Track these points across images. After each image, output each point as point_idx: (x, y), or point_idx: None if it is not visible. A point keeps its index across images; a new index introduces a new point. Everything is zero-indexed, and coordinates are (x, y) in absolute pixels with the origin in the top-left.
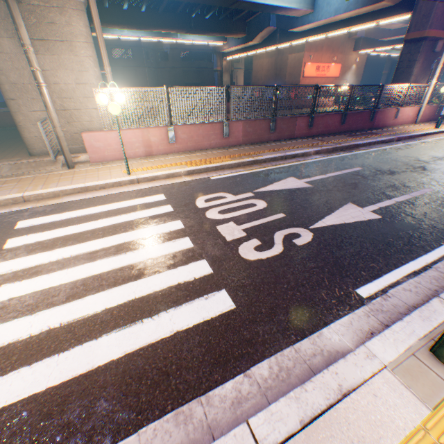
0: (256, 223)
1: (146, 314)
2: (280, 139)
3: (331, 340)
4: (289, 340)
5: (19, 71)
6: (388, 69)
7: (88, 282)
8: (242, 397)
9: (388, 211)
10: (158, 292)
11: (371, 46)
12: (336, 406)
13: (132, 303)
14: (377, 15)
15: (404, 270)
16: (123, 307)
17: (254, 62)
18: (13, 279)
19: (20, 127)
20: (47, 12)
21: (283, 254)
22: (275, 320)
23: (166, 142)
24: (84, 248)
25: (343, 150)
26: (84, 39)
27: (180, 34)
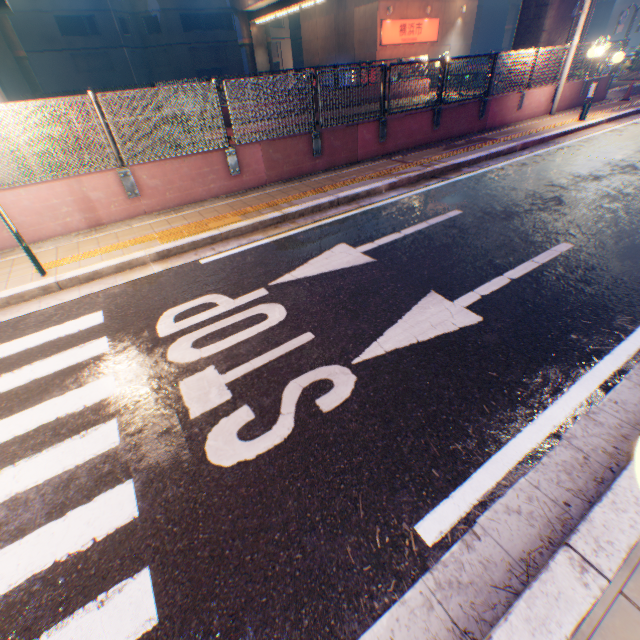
0: (257, 362)
1: None
2: (334, 165)
3: None
4: None
5: None
6: (513, 21)
7: None
8: None
9: (495, 304)
10: (0, 600)
11: None
12: None
13: None
14: None
15: (512, 452)
16: None
17: (302, 25)
18: None
19: None
20: None
21: (291, 442)
22: None
23: (124, 198)
24: None
25: (436, 177)
26: None
27: None
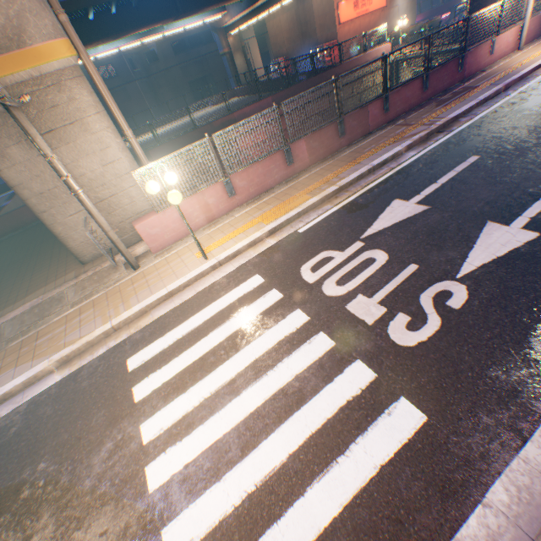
0: (388, 288)
1: (336, 451)
2: (353, 140)
3: None
4: (510, 449)
5: (40, 178)
6: None
7: (250, 424)
8: (494, 533)
9: None
10: (332, 419)
11: None
12: None
13: (312, 441)
14: None
15: None
16: (306, 448)
17: (267, 24)
18: (172, 441)
19: (62, 238)
20: (44, 96)
21: (444, 328)
22: (480, 425)
23: (226, 198)
24: (218, 379)
25: (440, 132)
26: (94, 109)
27: (167, 25)
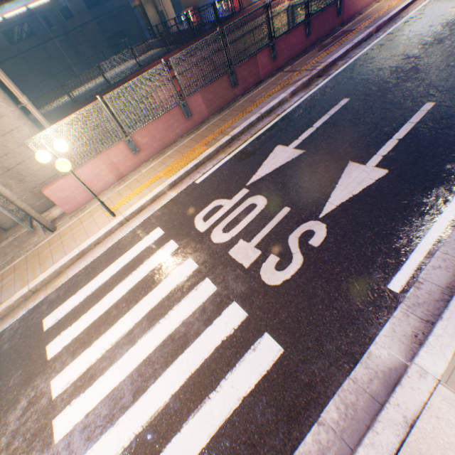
0: (265, 231)
1: (209, 388)
2: (247, 89)
3: (381, 358)
4: (344, 371)
5: None
6: None
7: (142, 370)
8: (324, 448)
9: (393, 160)
10: (208, 359)
11: None
12: (407, 440)
13: (191, 380)
14: None
15: (427, 240)
16: (186, 388)
17: None
18: (77, 393)
19: None
20: None
21: (305, 266)
22: (324, 353)
23: (131, 156)
24: (119, 331)
25: (320, 76)
26: None
27: None
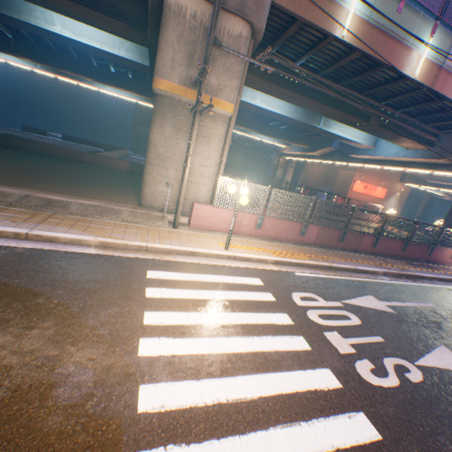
0: (359, 339)
1: (300, 416)
2: (345, 248)
3: None
4: None
5: (166, 148)
6: (426, 201)
7: (232, 358)
8: None
9: None
10: (300, 393)
11: (416, 182)
12: None
13: (281, 398)
14: (433, 166)
15: None
16: (275, 400)
17: (307, 165)
18: (167, 334)
19: (145, 183)
20: (204, 118)
21: (402, 388)
22: None
23: (253, 226)
24: (213, 318)
25: (408, 278)
26: (220, 138)
27: (255, 133)
